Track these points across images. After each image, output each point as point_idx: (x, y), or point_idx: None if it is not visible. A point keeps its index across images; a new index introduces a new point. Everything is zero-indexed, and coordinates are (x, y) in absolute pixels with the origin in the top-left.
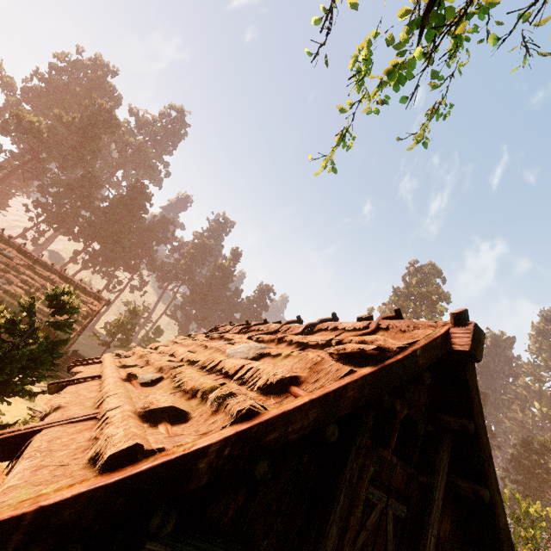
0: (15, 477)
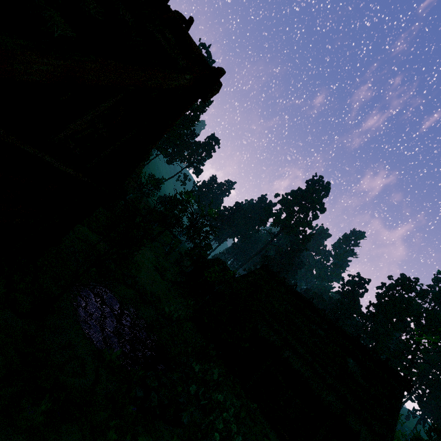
0: (369, 435)
